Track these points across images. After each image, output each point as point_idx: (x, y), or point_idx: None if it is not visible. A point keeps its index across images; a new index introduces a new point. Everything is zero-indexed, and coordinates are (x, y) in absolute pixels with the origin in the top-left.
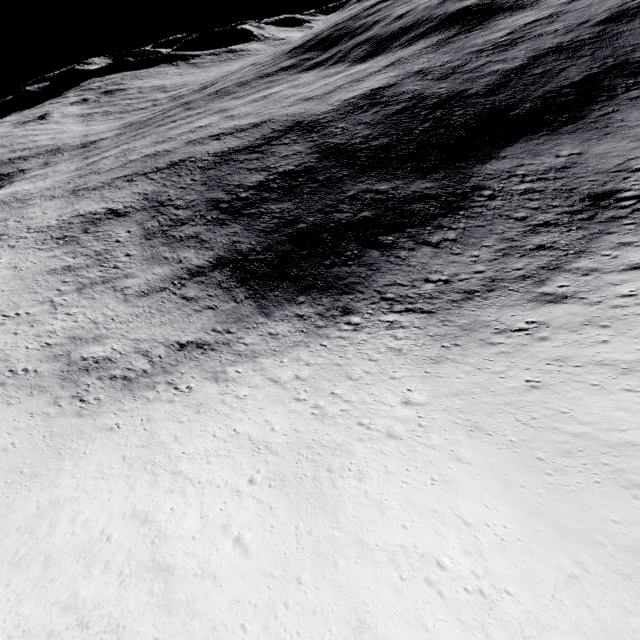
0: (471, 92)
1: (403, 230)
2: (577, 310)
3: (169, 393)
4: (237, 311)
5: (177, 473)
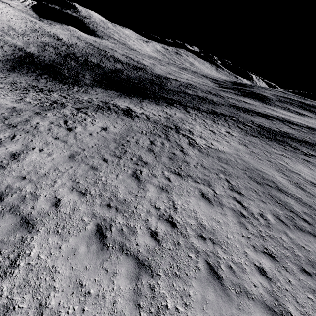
0: (164, 87)
1: (51, 77)
2: None
3: None
4: None
5: None
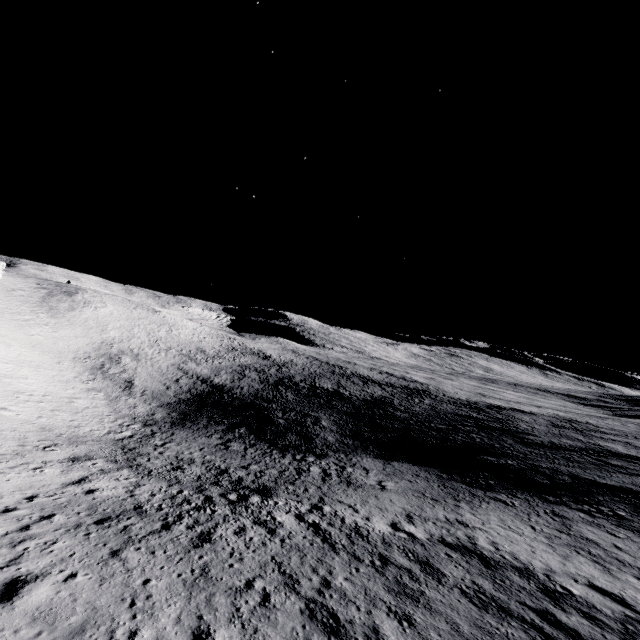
0: (527, 436)
1: (253, 434)
2: (46, 458)
3: (85, 378)
4: (165, 396)
5: (7, 363)
